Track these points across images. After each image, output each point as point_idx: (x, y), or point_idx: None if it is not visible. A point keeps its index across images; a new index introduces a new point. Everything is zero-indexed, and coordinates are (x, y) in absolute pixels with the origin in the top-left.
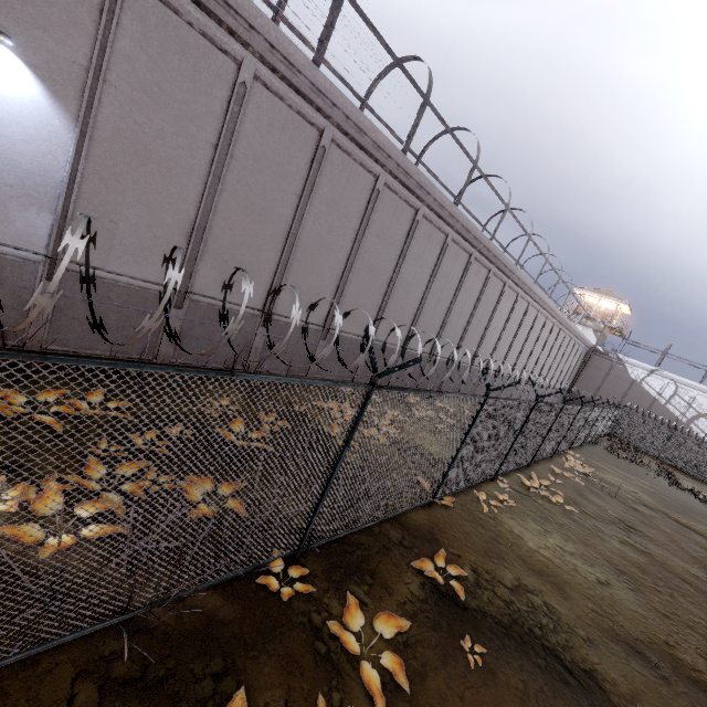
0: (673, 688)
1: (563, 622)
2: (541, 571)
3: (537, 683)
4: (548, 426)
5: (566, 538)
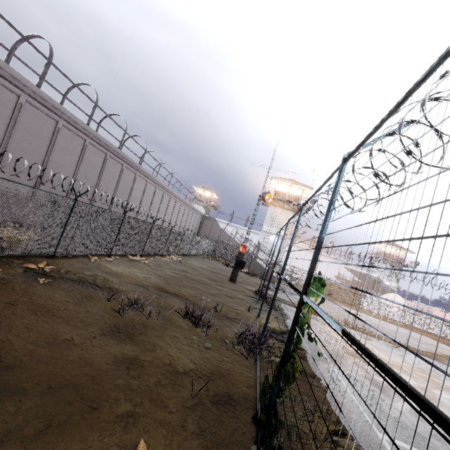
0: (150, 291)
1: (109, 281)
2: (112, 274)
3: (76, 287)
4: (147, 234)
5: (139, 270)
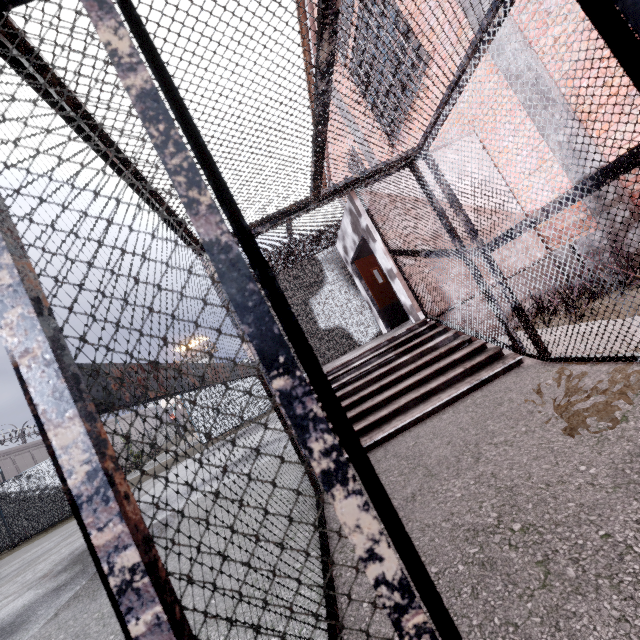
0: None
1: None
2: None
3: None
4: None
5: None
